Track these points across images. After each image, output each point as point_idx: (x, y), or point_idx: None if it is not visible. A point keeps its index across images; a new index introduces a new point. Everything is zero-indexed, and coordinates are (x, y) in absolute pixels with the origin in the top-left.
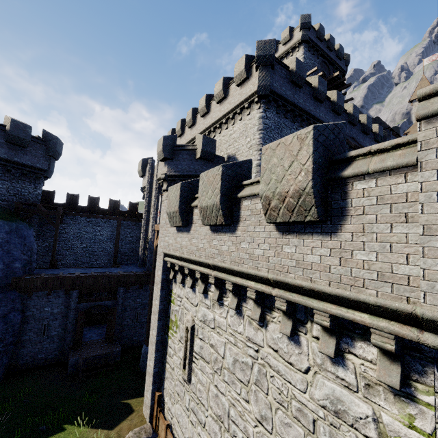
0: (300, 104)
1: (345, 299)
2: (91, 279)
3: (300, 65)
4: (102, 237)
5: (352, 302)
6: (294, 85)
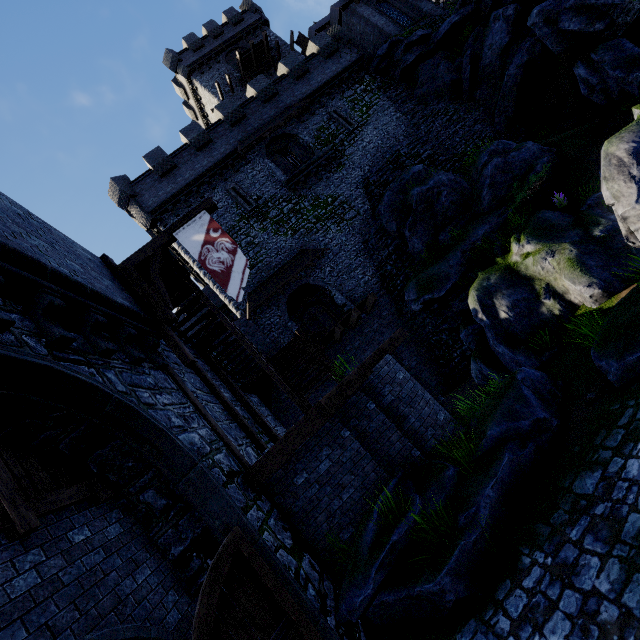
0: (190, 177)
1: None
2: None
3: (152, 157)
4: None
5: None
6: (169, 174)
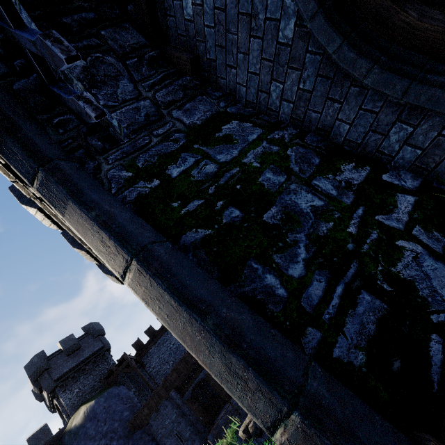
0: None
1: (57, 219)
2: (174, 373)
3: None
4: (176, 345)
5: (56, 217)
6: None
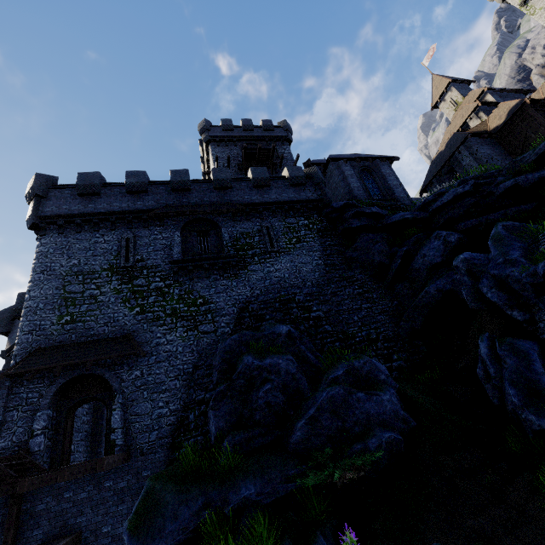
0: (101, 209)
1: None
2: None
3: (85, 176)
4: None
5: None
6: (88, 196)
